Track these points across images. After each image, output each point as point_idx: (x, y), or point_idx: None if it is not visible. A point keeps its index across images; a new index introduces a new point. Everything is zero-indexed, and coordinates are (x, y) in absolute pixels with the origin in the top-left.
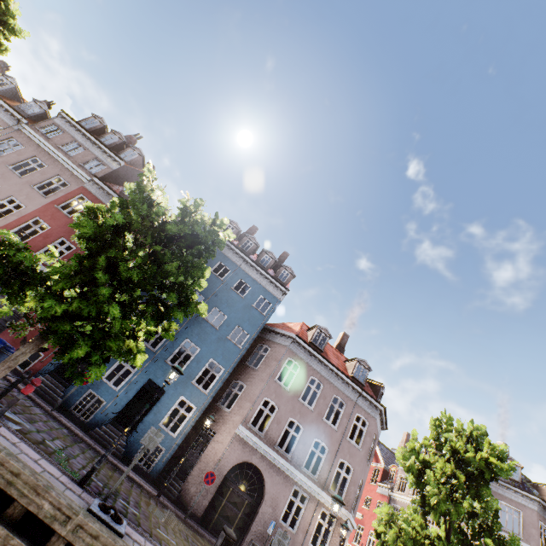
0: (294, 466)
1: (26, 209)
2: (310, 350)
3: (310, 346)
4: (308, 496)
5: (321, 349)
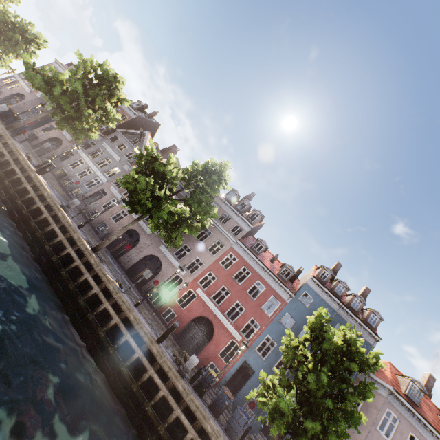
0: None
1: (205, 265)
2: (407, 406)
3: (409, 403)
4: None
5: (416, 404)
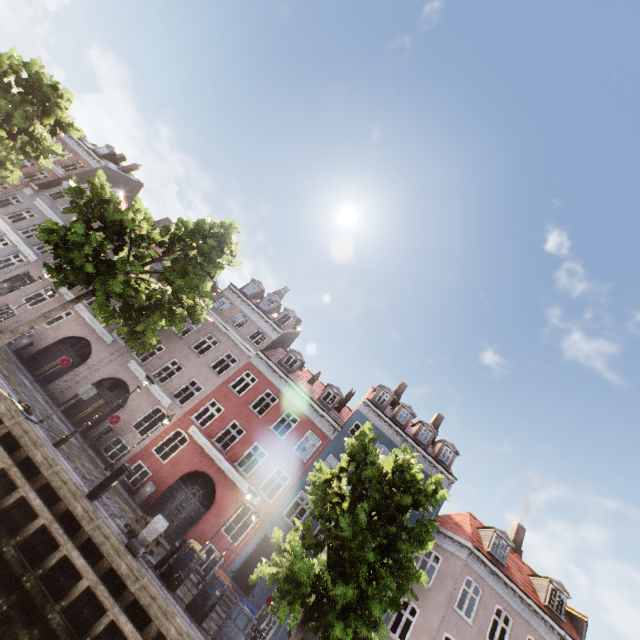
0: None
1: (205, 391)
2: (491, 567)
3: (492, 563)
4: None
5: (502, 563)
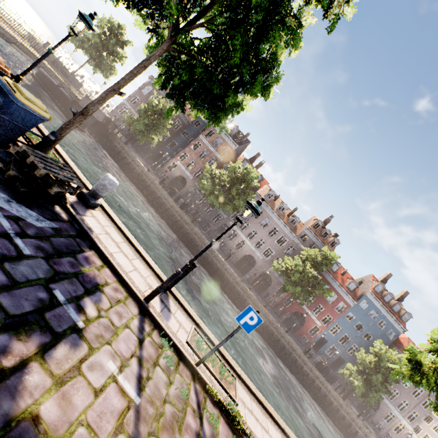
0: (392, 405)
1: None
2: None
3: None
4: (395, 416)
5: None
